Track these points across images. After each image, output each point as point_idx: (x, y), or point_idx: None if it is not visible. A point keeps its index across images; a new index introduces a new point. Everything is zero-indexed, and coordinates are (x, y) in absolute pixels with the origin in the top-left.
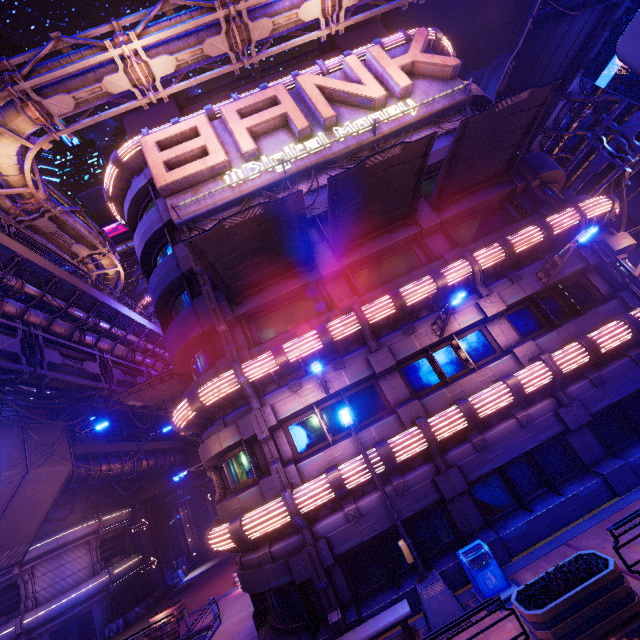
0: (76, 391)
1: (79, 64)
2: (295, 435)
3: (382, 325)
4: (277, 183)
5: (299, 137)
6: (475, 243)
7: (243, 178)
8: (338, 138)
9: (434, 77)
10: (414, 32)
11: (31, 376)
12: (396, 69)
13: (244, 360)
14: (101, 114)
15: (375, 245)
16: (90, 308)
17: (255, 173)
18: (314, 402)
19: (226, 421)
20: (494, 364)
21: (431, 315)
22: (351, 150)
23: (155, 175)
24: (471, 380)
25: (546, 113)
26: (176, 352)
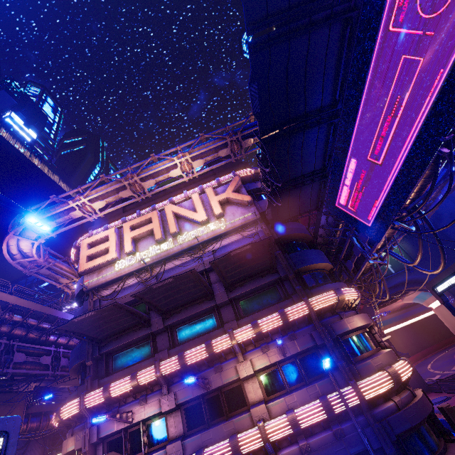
0: (31, 377)
1: (57, 211)
2: (111, 449)
3: (175, 374)
4: (142, 268)
5: (157, 242)
6: (246, 317)
7: (120, 269)
8: (174, 246)
9: (240, 204)
10: (239, 172)
11: (0, 373)
12: (216, 202)
13: (94, 388)
14: (70, 226)
15: (187, 312)
16: (55, 320)
17: (127, 266)
18: (122, 428)
19: (74, 431)
20: (237, 419)
21: (207, 370)
22: (185, 249)
23: (80, 264)
24: (219, 429)
25: (318, 218)
26: (69, 371)
